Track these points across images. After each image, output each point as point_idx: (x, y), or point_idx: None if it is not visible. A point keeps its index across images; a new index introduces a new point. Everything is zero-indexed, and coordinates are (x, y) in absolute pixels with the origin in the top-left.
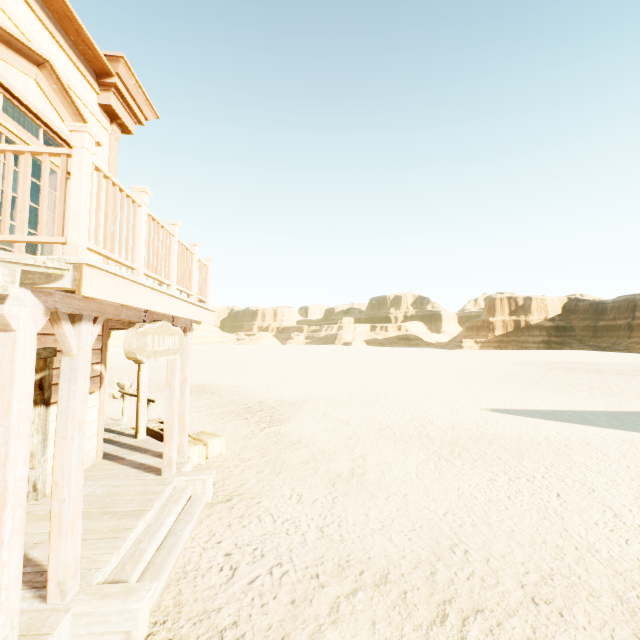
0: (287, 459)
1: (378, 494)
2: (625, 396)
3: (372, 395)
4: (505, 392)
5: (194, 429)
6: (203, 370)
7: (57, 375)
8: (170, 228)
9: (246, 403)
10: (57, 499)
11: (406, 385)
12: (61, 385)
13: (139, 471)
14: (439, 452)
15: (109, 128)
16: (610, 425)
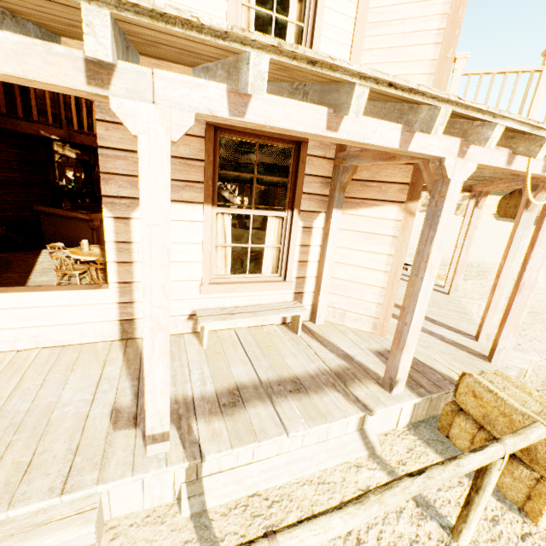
0: None
1: None
2: None
3: None
4: None
5: None
6: None
7: None
8: None
9: None
10: (497, 293)
11: None
12: (517, 230)
13: None
14: None
15: None
16: None
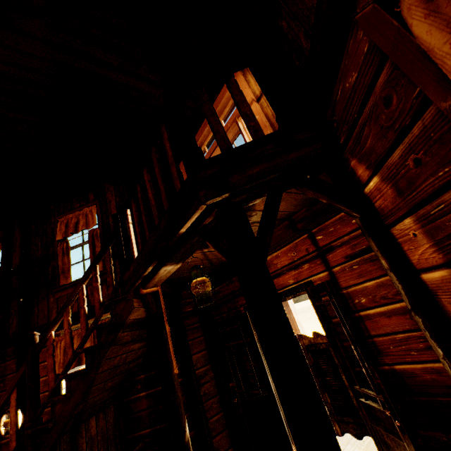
0: None
1: None
2: None
3: None
4: (311, 324)
5: None
6: None
7: None
8: None
9: None
10: None
11: None
12: None
13: None
14: None
15: None
16: None
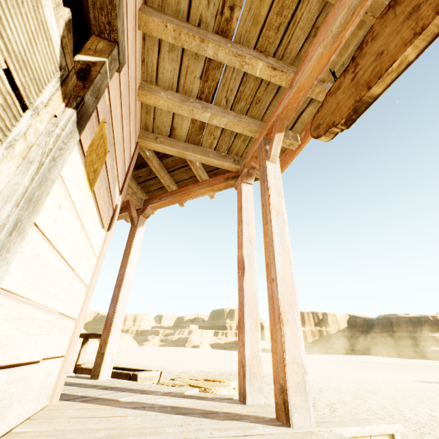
0: None
1: None
2: None
3: None
4: (388, 372)
5: None
6: None
7: (103, 106)
8: None
9: (169, 372)
10: None
11: None
12: None
13: (198, 418)
14: None
15: None
16: None
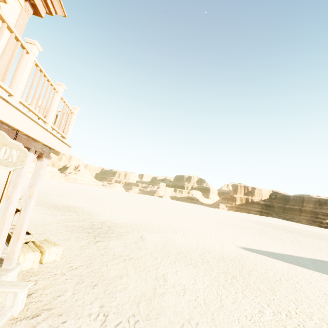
0: (106, 272)
1: (174, 321)
2: (311, 249)
3: (172, 227)
4: (247, 237)
5: (47, 235)
6: (75, 197)
7: None
8: (27, 46)
9: (93, 221)
10: None
11: (192, 224)
12: None
13: None
14: (217, 278)
15: (22, 2)
16: (315, 269)
